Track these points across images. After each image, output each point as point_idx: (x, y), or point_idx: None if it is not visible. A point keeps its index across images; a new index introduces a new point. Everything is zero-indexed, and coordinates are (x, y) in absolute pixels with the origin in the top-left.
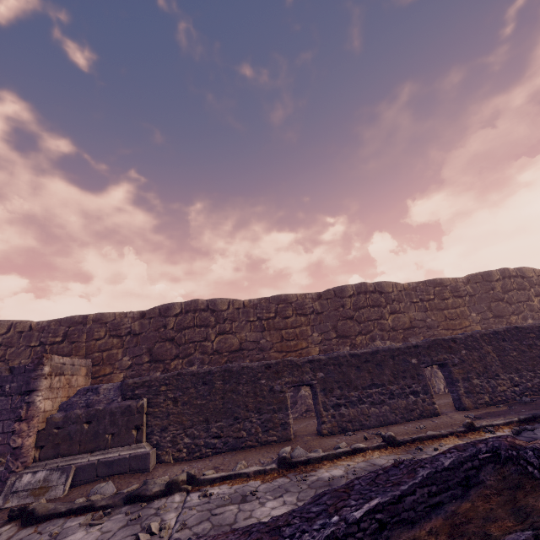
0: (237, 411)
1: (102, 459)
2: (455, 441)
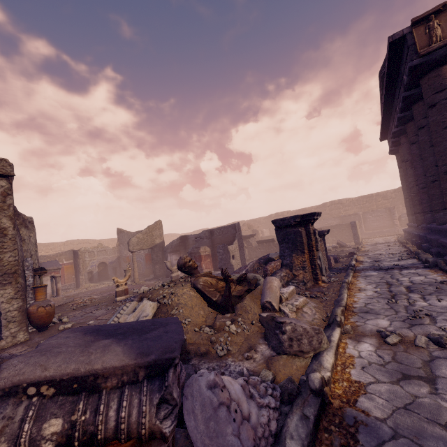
0: None
1: None
2: None
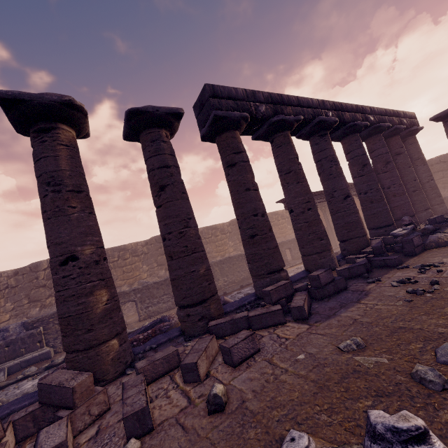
0: None
1: (22, 360)
2: None
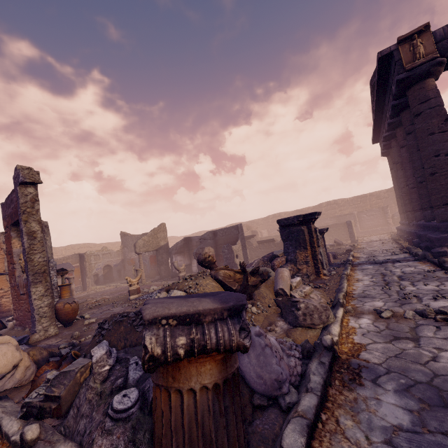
0: None
1: None
2: None
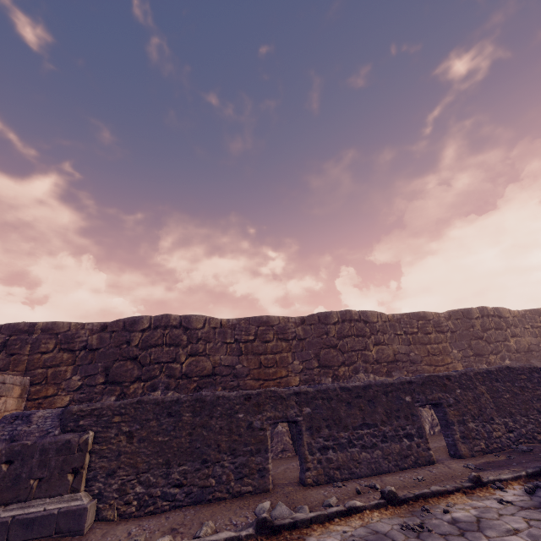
0: (207, 452)
1: (19, 515)
2: (463, 500)
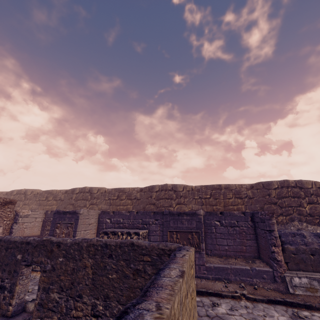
0: None
1: None
2: None
